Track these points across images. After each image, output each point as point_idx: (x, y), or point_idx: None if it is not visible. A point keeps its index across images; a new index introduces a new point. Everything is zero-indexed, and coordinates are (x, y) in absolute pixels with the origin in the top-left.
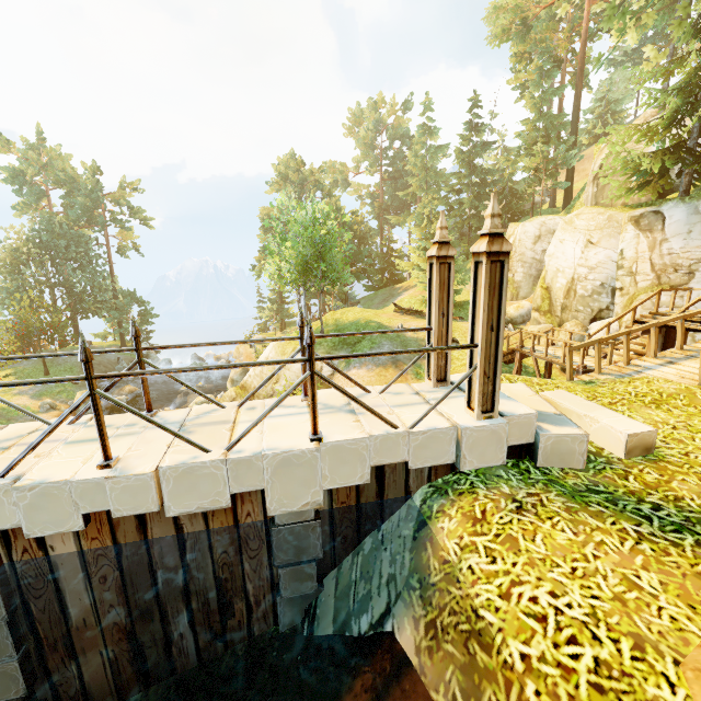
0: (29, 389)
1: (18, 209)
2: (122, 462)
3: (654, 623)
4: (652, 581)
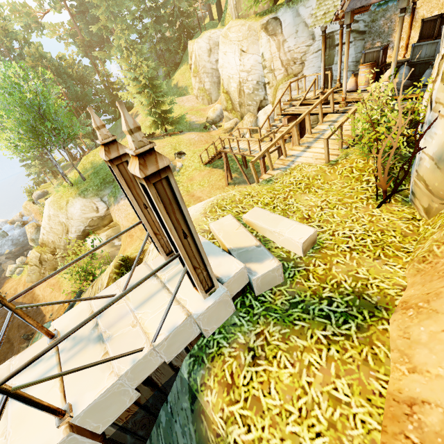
0: None
1: None
2: None
3: (355, 437)
4: (344, 387)
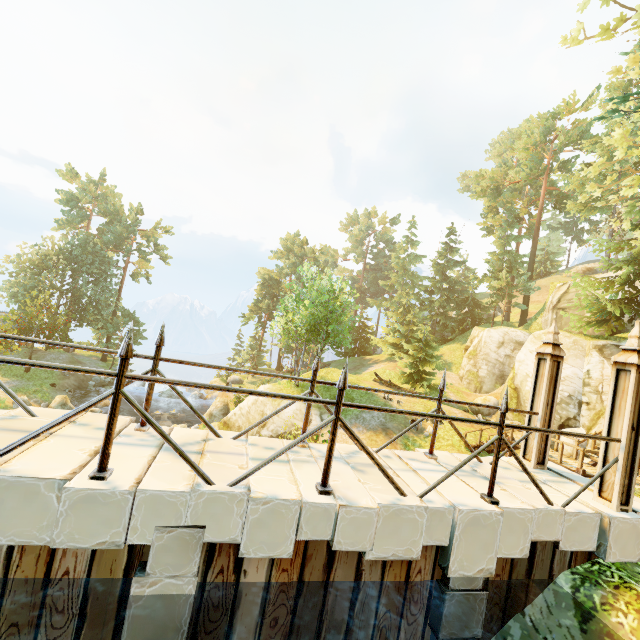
0: (6, 382)
1: (59, 224)
2: (337, 491)
3: None
4: None
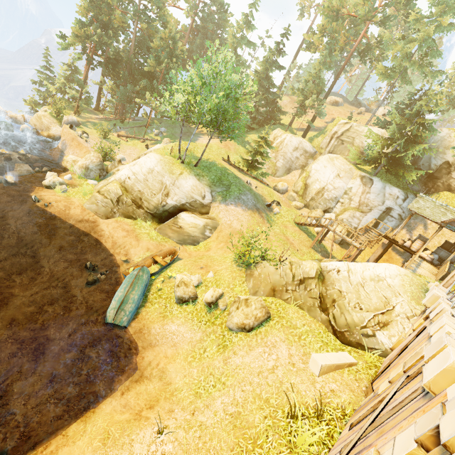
0: None
1: None
2: None
3: None
4: None
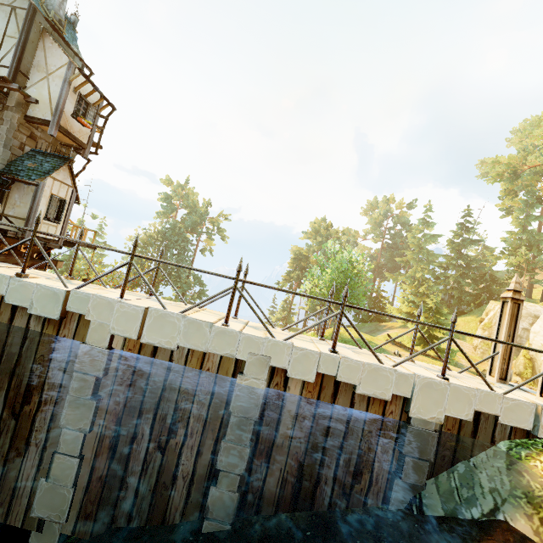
0: None
1: (158, 215)
2: (340, 353)
3: None
4: None
